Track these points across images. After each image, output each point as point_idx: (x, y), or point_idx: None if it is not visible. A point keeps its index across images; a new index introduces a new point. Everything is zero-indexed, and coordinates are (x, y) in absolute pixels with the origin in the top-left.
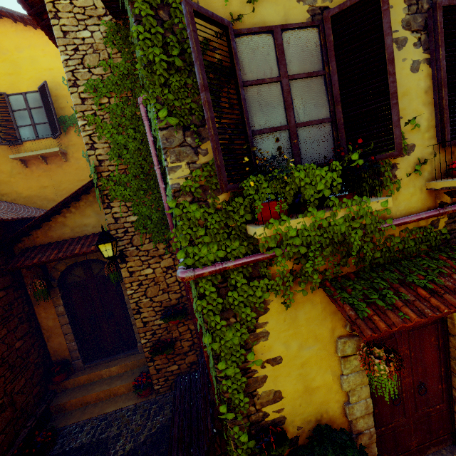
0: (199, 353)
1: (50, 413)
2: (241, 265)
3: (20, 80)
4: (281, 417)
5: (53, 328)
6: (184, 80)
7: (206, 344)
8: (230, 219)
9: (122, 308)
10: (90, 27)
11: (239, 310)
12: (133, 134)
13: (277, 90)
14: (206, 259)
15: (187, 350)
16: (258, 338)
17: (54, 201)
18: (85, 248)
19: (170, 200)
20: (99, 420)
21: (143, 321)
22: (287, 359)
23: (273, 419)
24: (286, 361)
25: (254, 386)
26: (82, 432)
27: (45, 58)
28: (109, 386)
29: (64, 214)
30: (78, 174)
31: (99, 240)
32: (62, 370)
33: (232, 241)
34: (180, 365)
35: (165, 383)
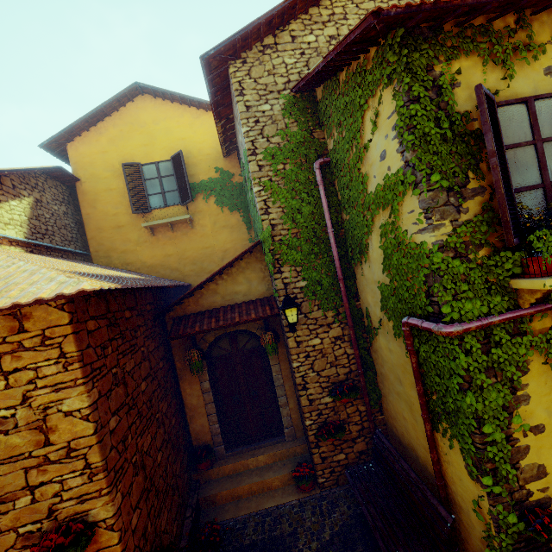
0: (368, 440)
1: (199, 506)
2: (505, 320)
3: (154, 150)
4: (546, 497)
5: (197, 406)
6: (449, 148)
7: (467, 405)
8: (491, 274)
9: (268, 387)
10: (270, 101)
11: (504, 368)
12: (307, 198)
13: (531, 152)
14: (471, 314)
15: (355, 436)
16: (519, 401)
17: (177, 271)
18: (245, 316)
19: (435, 256)
20: (261, 516)
21: (309, 399)
22: (550, 428)
23: (537, 499)
24: (548, 430)
25: (515, 457)
26: (246, 528)
27: (179, 128)
28: (261, 478)
29: (216, 281)
30: (202, 242)
31: (285, 304)
32: (207, 456)
33: (494, 296)
34: (348, 454)
35: (331, 476)
